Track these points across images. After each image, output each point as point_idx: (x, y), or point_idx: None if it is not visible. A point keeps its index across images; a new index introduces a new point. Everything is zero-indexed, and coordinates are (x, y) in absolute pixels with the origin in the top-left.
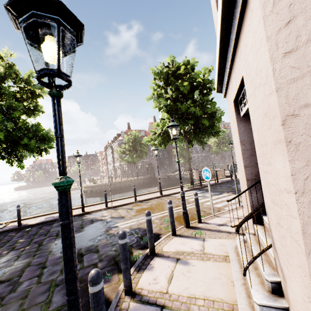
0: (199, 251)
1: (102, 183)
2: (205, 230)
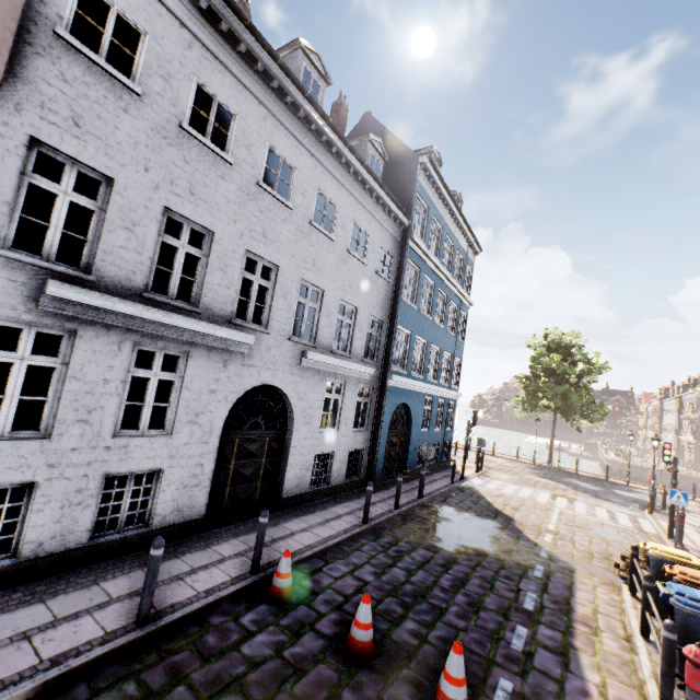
0: None
1: (644, 466)
2: None
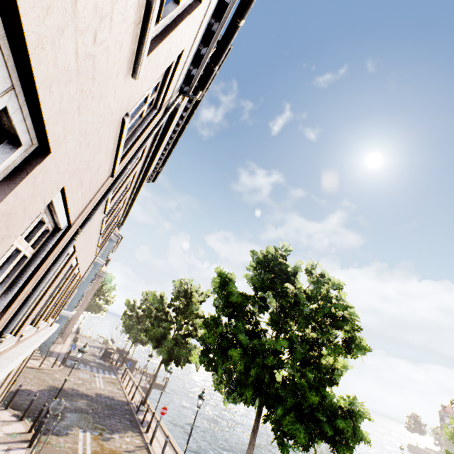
0: None
1: None
2: (15, 441)
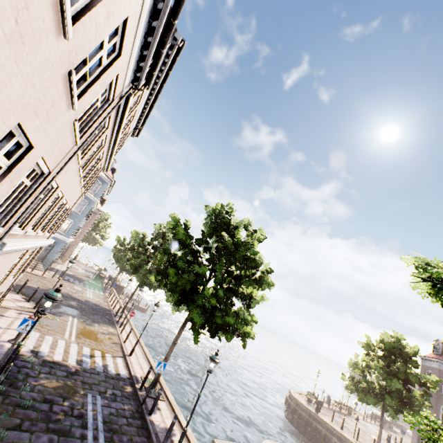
0: (14, 301)
1: (299, 400)
2: (24, 310)
